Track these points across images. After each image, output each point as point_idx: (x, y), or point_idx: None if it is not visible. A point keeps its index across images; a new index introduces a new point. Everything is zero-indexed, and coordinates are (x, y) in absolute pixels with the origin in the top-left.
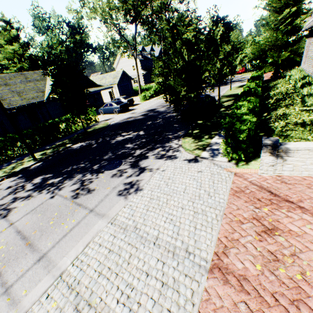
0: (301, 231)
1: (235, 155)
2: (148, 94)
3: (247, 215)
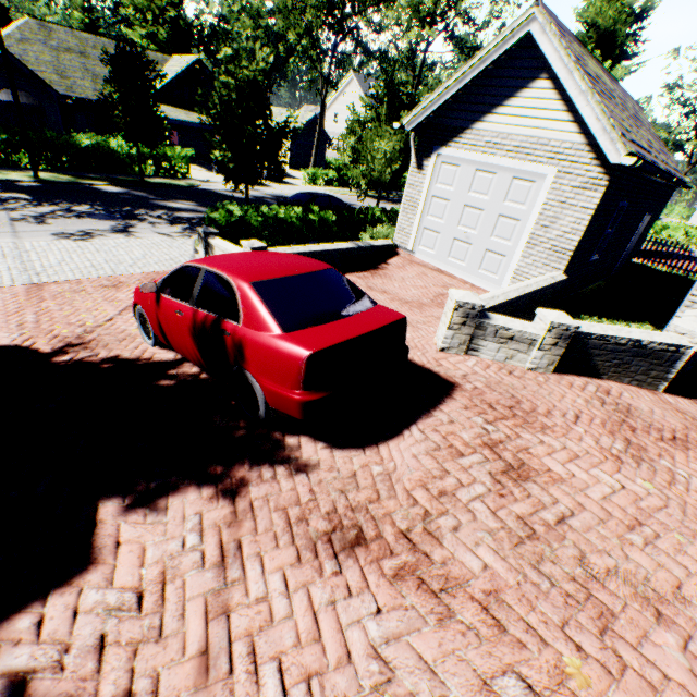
0: (127, 291)
1: None
2: (324, 176)
3: (123, 280)
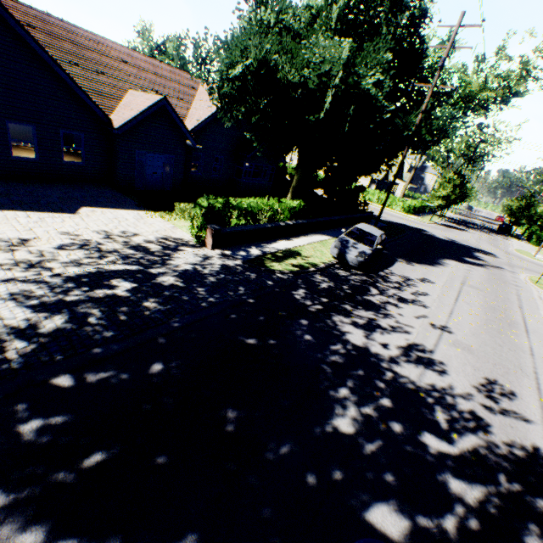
0: None
1: (536, 245)
2: None
3: None
